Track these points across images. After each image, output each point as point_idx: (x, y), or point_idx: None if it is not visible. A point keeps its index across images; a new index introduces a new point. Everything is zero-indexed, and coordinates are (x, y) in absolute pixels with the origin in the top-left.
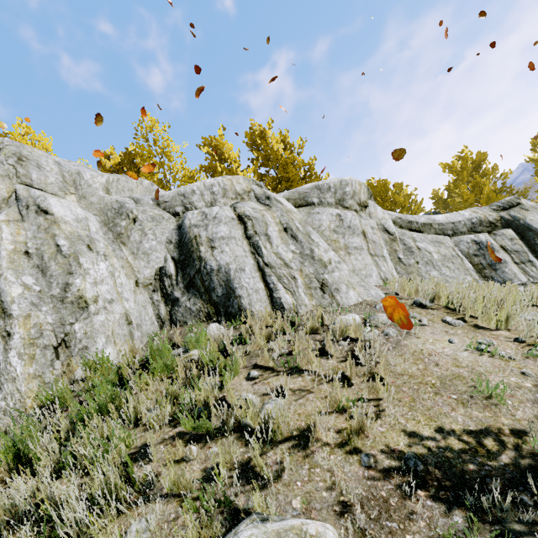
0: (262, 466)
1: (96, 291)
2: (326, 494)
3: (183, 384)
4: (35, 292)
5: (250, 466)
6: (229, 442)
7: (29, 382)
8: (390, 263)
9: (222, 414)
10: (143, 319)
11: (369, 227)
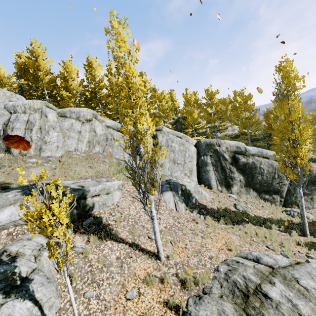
0: None
1: None
2: None
3: None
4: None
5: None
6: None
7: None
8: (84, 144)
9: None
10: None
11: (84, 130)
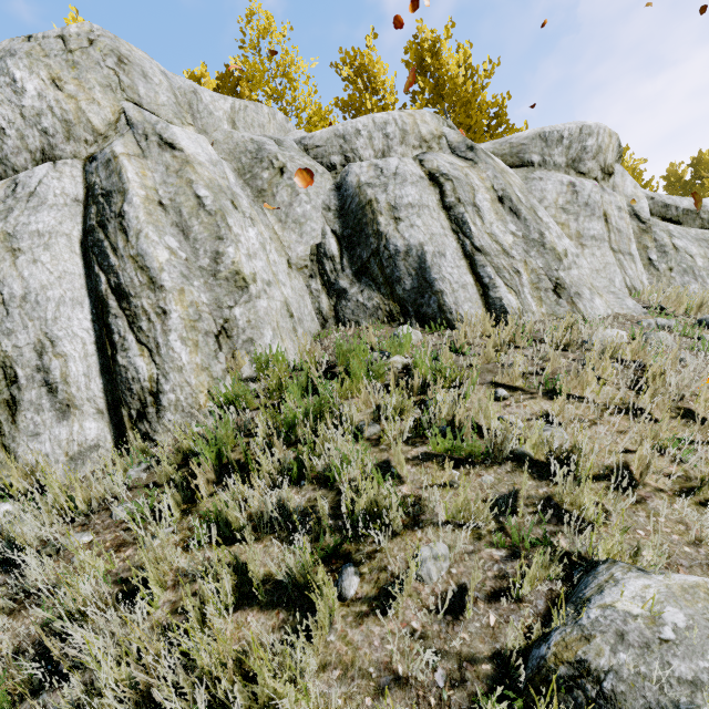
0: (585, 506)
1: (252, 267)
2: (690, 550)
3: (401, 397)
4: (182, 260)
5: (555, 504)
6: (505, 472)
7: (198, 374)
8: (640, 265)
9: (489, 437)
10: (303, 313)
11: (614, 207)
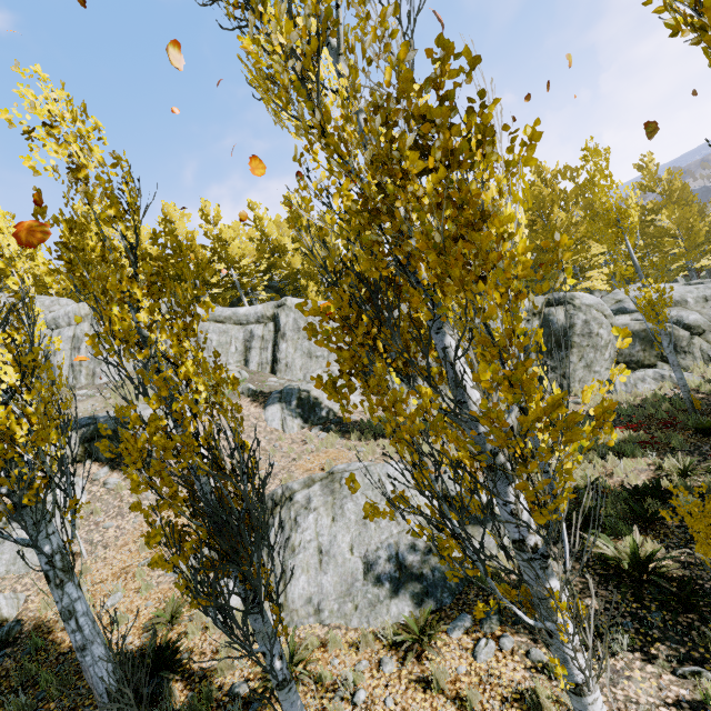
0: None
1: None
2: None
3: None
4: None
5: None
6: None
7: None
8: None
9: None
10: None
11: None
